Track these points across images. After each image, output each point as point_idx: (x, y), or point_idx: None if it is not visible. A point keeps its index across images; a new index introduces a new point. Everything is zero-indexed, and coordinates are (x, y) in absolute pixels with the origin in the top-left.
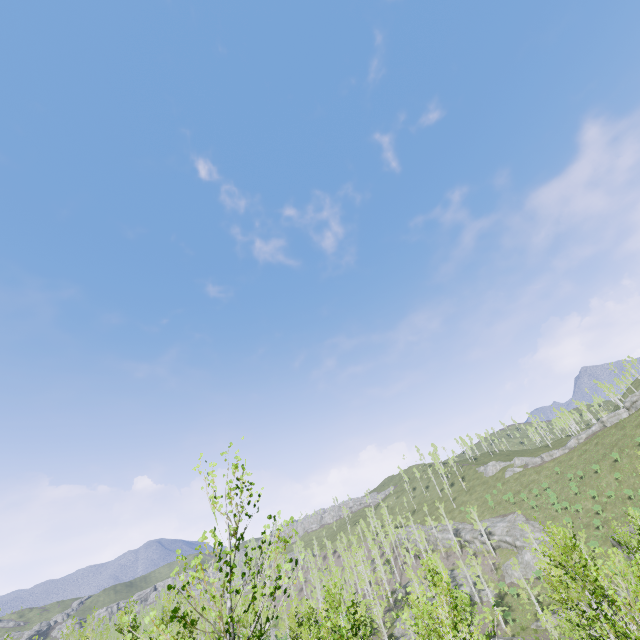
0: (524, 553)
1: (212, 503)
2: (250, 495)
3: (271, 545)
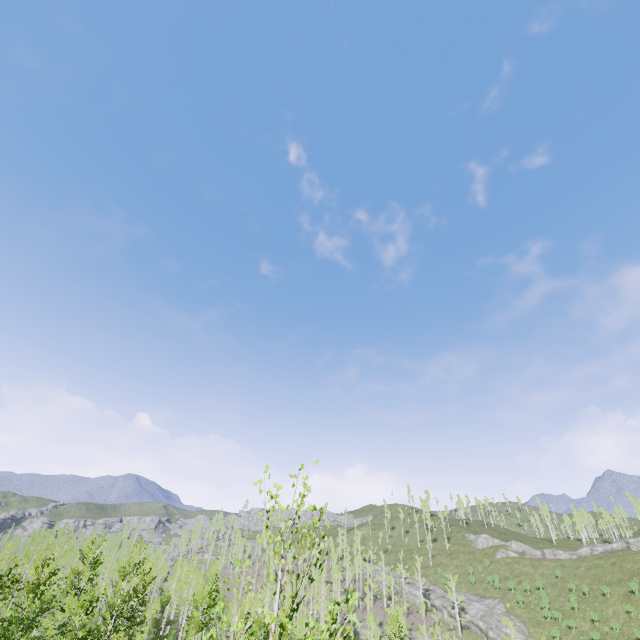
0: None
1: (276, 549)
2: (320, 551)
3: (336, 639)
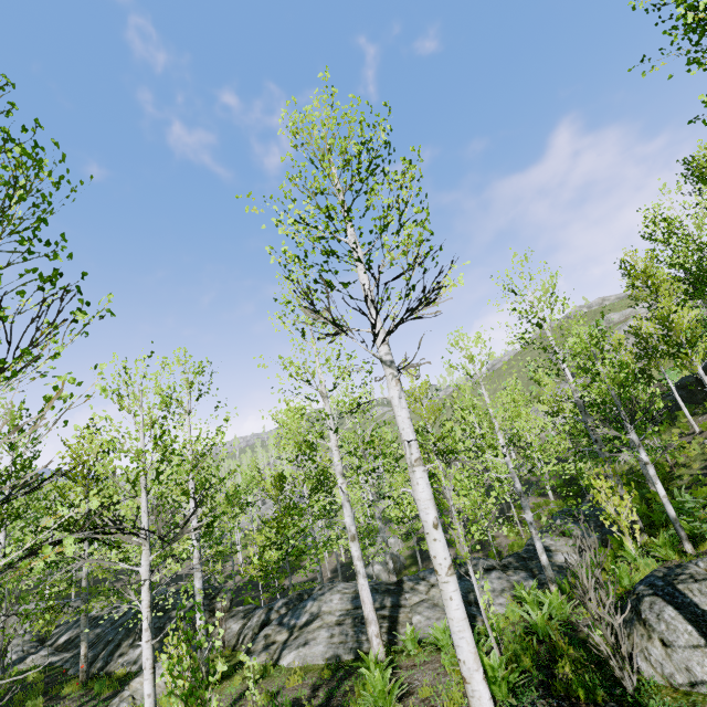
0: None
1: None
2: None
3: None
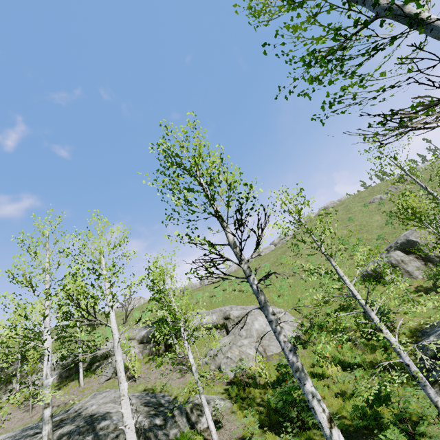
0: (252, 320)
1: None
2: None
3: None
